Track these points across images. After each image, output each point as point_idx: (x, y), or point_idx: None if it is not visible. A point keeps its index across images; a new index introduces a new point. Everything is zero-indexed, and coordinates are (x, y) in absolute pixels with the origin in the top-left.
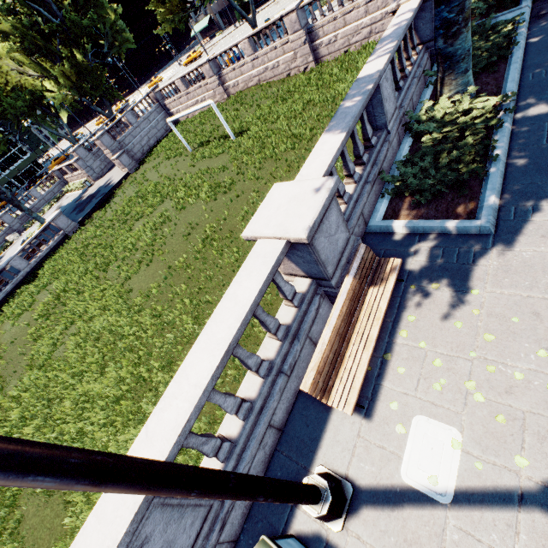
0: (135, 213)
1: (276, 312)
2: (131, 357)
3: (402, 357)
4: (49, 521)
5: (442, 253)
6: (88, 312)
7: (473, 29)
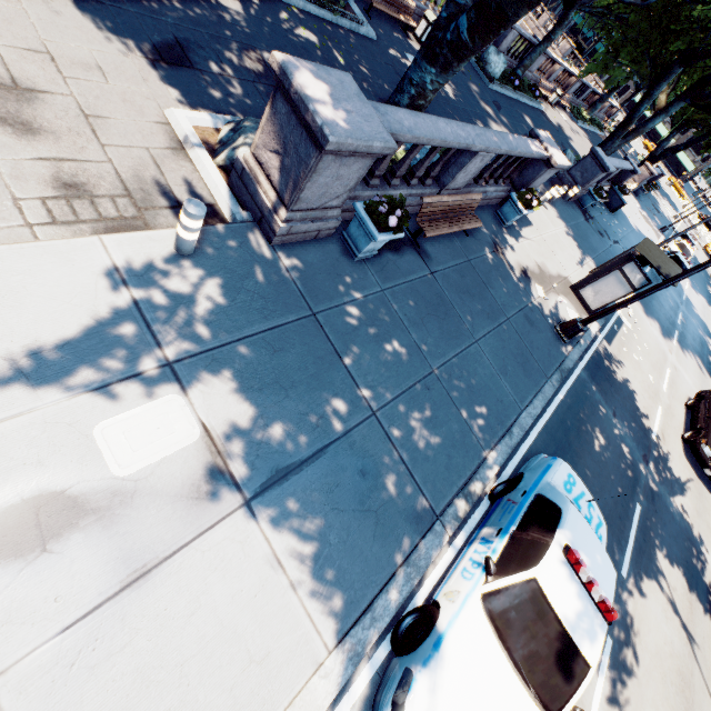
0: None
1: None
2: None
3: (563, 113)
4: None
5: (571, 118)
6: None
7: (594, 119)
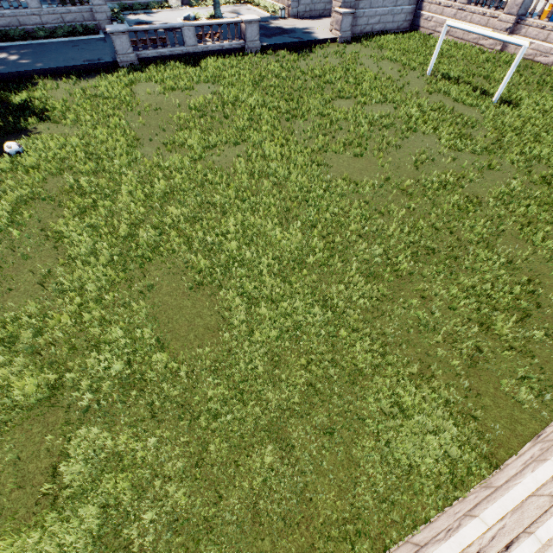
0: (341, 89)
1: (523, 325)
2: (321, 233)
3: None
4: (189, 313)
5: None
6: (263, 147)
7: None
